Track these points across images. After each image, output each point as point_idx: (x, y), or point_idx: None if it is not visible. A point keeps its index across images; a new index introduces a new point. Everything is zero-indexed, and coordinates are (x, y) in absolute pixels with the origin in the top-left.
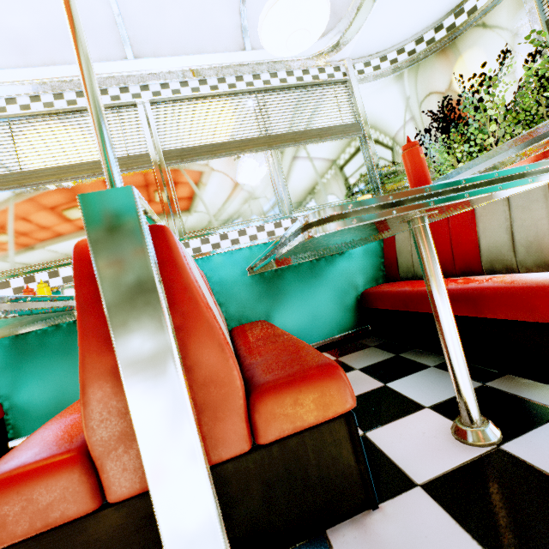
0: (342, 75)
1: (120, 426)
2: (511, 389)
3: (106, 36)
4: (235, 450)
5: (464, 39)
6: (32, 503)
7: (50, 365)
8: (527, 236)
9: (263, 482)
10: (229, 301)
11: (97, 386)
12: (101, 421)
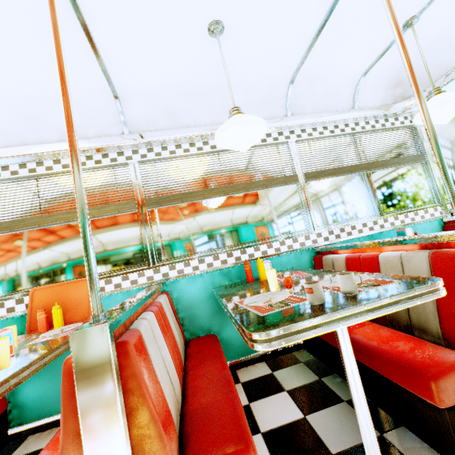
0: (409, 122)
1: None
2: None
3: (278, 103)
4: None
5: None
6: None
7: None
8: None
9: None
10: None
11: None
12: None
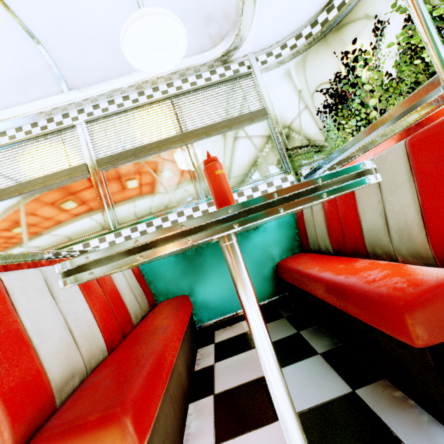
0: (247, 69)
1: None
2: (377, 405)
3: (46, 78)
4: None
5: (356, 13)
6: None
7: None
8: (398, 222)
9: None
10: (157, 279)
11: None
12: None
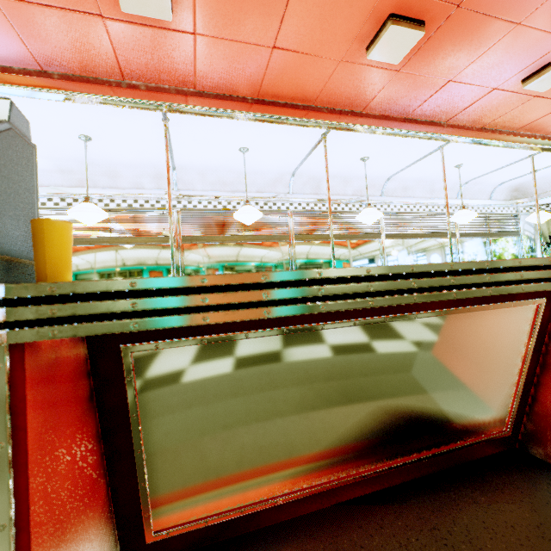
0: (515, 212)
1: None
2: None
3: (454, 191)
4: None
5: None
6: None
7: None
8: None
9: None
10: None
11: None
12: None
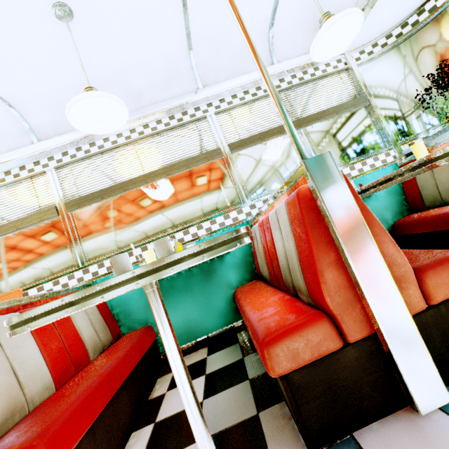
0: (344, 65)
1: (346, 295)
2: None
3: (185, 77)
4: (418, 308)
5: (446, 14)
6: (309, 341)
7: (178, 300)
8: None
9: (440, 330)
10: None
11: (328, 271)
12: (335, 292)
